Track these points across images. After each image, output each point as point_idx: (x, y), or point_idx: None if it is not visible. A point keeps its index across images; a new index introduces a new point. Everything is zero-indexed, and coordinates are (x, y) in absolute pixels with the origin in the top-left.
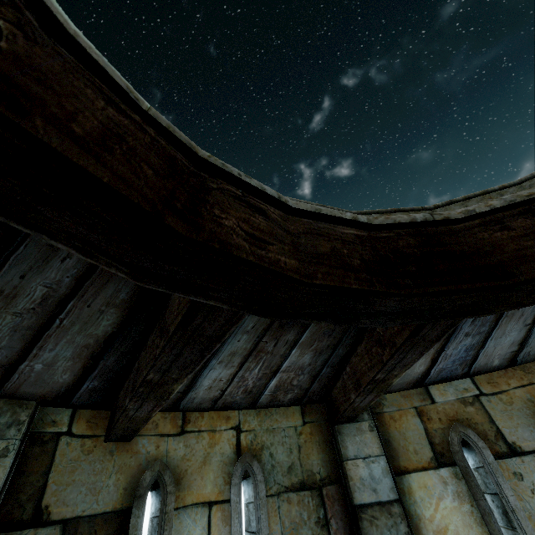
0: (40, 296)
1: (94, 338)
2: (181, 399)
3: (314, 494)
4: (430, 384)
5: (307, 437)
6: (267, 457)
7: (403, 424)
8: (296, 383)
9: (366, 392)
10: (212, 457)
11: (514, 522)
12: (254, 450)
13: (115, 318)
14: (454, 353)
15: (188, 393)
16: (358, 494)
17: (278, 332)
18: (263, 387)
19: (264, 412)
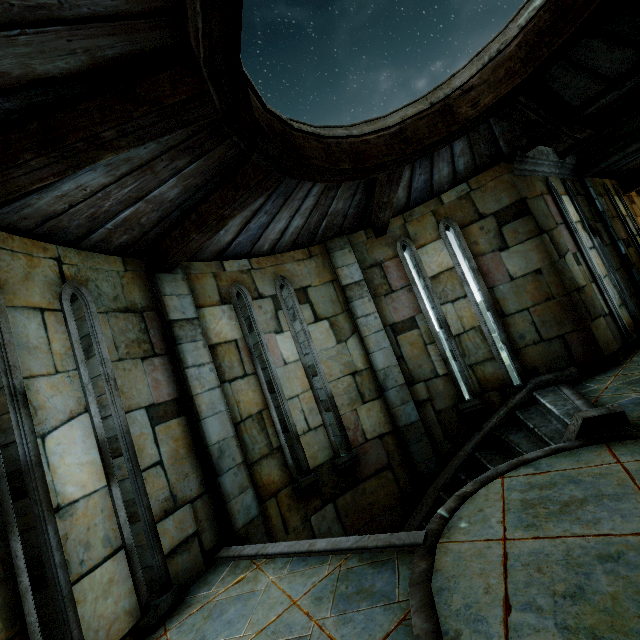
0: (39, 2)
1: (25, 71)
2: (11, 201)
3: (137, 315)
4: (225, 260)
5: (129, 280)
6: (94, 288)
7: (204, 281)
8: (144, 221)
9: (208, 229)
10: (35, 276)
11: (254, 327)
12: (80, 280)
13: (77, 66)
14: (253, 228)
15: (31, 195)
16: (172, 314)
17: (178, 154)
18: (113, 216)
19: (86, 254)
